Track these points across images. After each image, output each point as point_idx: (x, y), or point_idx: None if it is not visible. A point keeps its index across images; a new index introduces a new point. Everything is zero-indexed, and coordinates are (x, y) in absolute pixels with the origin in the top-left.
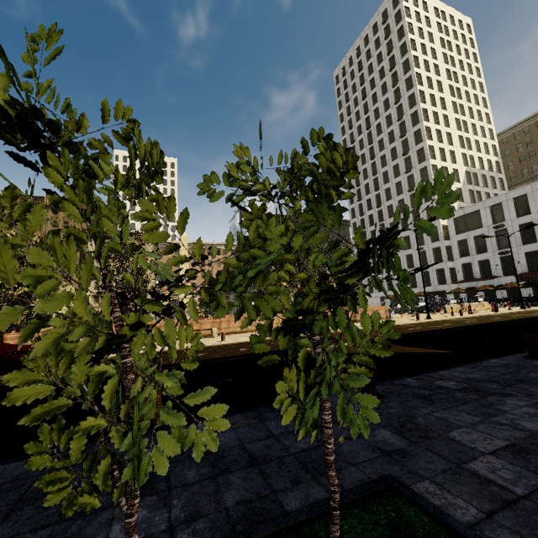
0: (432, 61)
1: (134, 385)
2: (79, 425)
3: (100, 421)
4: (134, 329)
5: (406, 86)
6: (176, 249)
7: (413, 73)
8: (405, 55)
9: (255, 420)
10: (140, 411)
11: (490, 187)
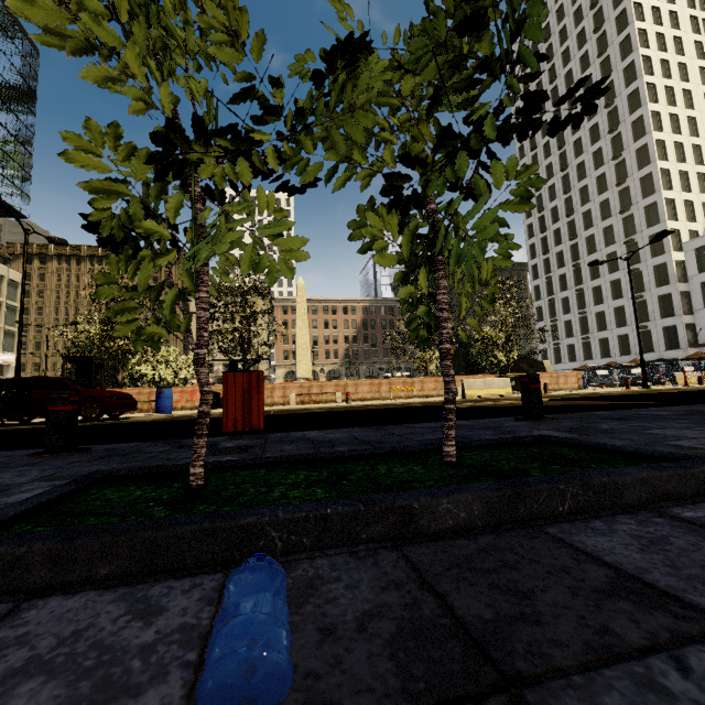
0: (666, 8)
1: (202, 213)
2: (140, 222)
3: (163, 231)
4: (199, 138)
5: (621, 52)
6: (250, 79)
7: (632, 30)
8: (620, 3)
9: (374, 429)
10: (207, 232)
11: None
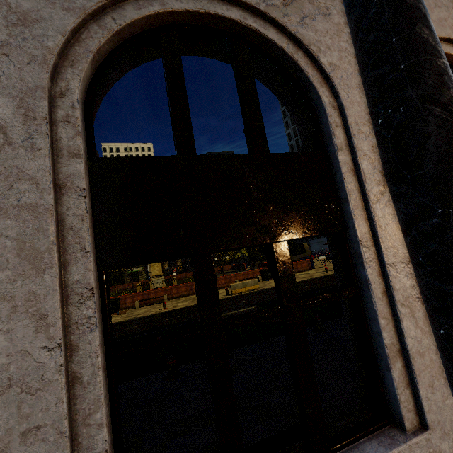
0: None
1: None
2: None
3: None
4: None
5: None
6: None
7: None
8: None
9: None
10: None
11: None
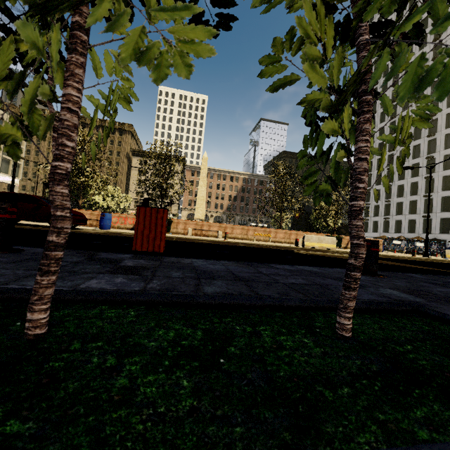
0: None
1: None
2: None
3: None
4: None
5: None
6: None
7: None
8: None
9: (245, 265)
10: (81, 1)
11: None
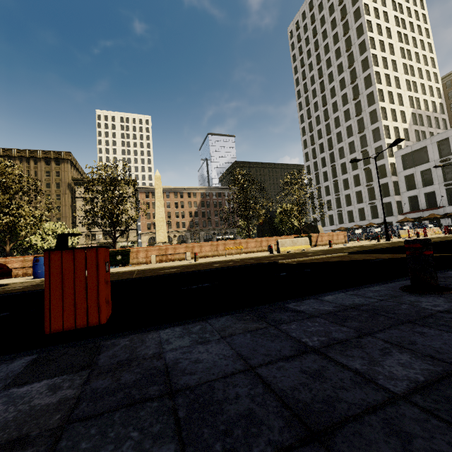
0: (381, 9)
1: None
2: None
3: None
4: None
5: (357, 34)
6: None
7: (363, 21)
8: (356, 3)
9: (258, 323)
10: None
11: (434, 127)
